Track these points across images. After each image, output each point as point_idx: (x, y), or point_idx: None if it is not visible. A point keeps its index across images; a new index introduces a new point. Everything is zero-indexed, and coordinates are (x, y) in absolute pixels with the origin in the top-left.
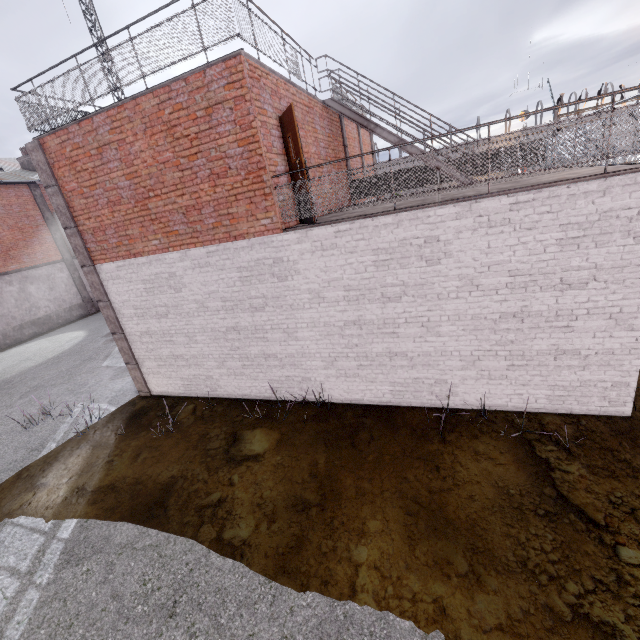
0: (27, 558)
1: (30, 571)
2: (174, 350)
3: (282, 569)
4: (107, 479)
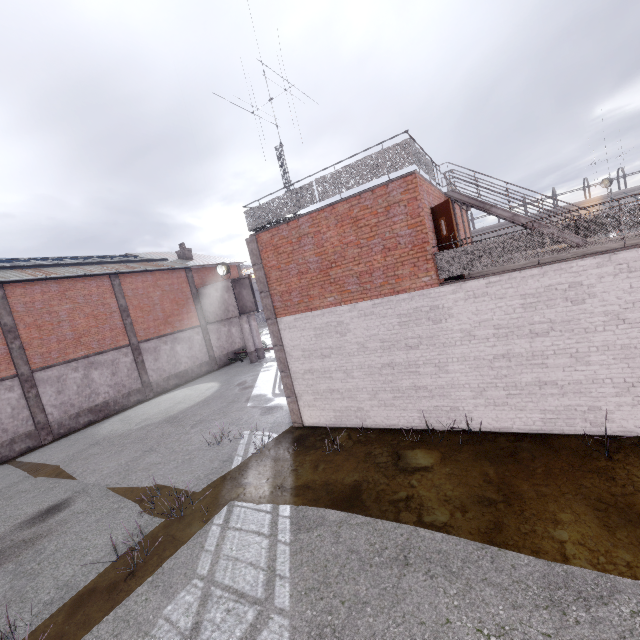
0: (265, 526)
1: (272, 534)
2: (331, 385)
3: (490, 541)
4: (299, 480)
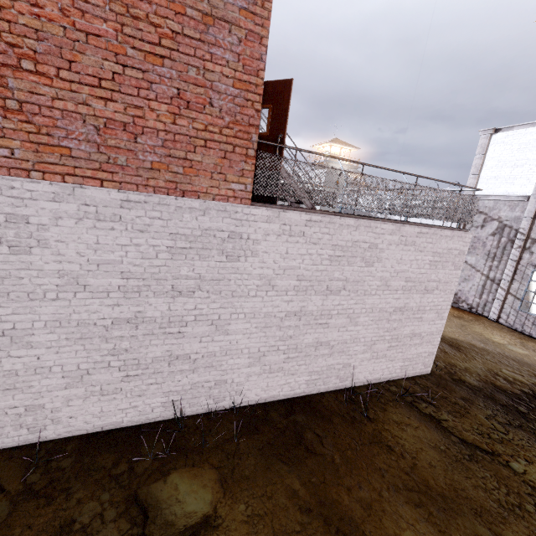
0: None
1: None
2: None
3: None
4: None
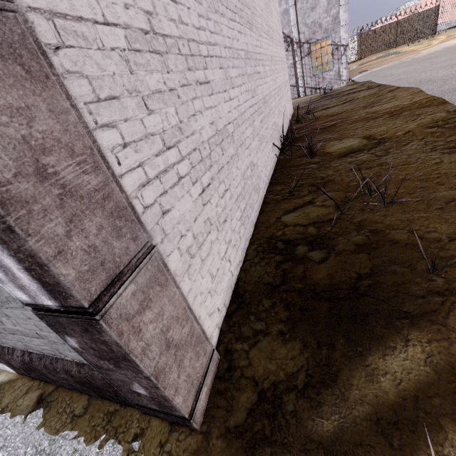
0: None
1: None
2: (215, 114)
3: (446, 103)
4: None
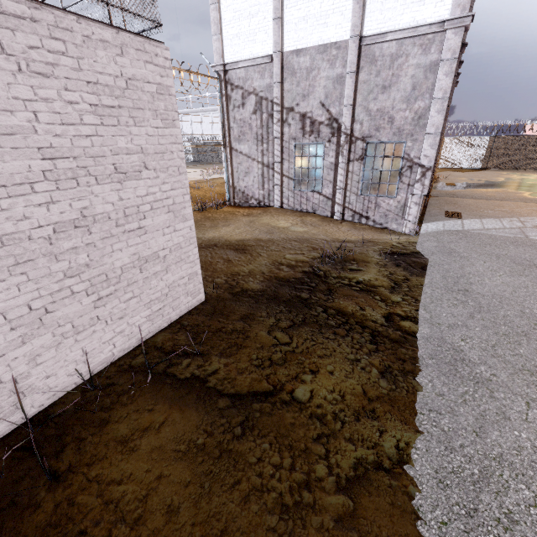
0: None
1: None
2: None
3: None
4: None
